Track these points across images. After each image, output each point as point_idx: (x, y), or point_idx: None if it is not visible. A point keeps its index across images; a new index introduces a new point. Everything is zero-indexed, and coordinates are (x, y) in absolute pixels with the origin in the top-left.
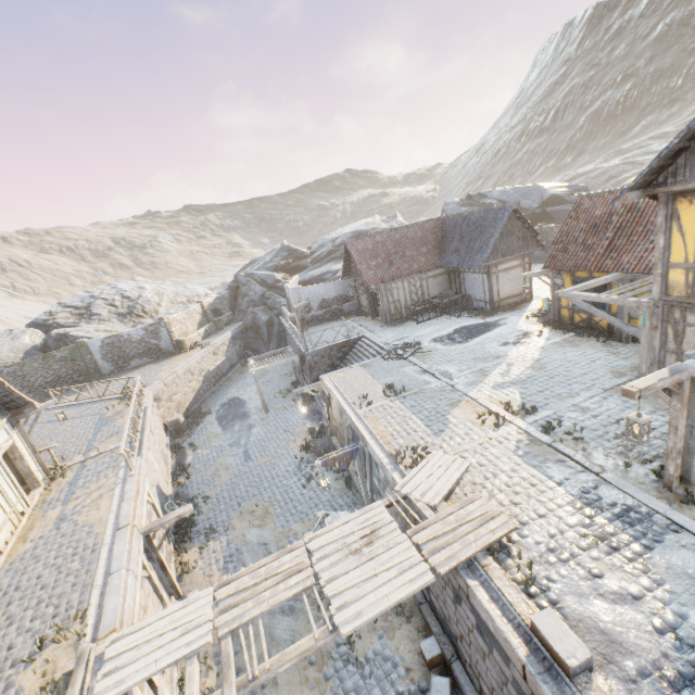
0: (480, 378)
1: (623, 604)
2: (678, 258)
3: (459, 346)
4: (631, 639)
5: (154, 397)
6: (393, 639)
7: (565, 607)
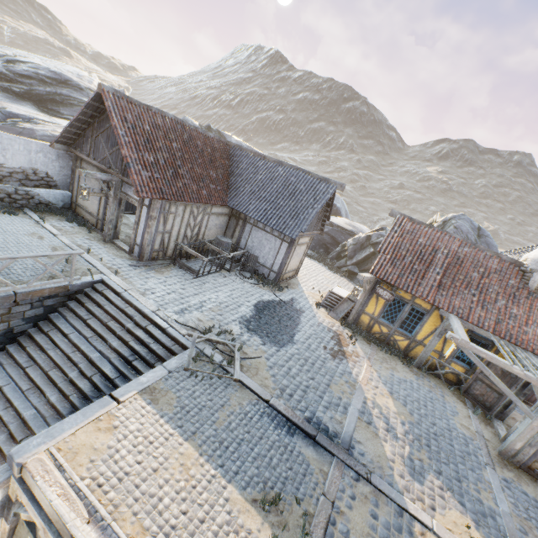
0: (378, 446)
1: None
2: None
3: (291, 351)
4: None
5: None
6: None
7: None
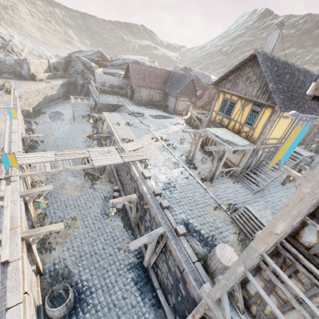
0: (158, 130)
1: (163, 174)
2: (215, 109)
3: (157, 120)
4: (161, 178)
5: (18, 95)
6: (106, 186)
7: (151, 172)
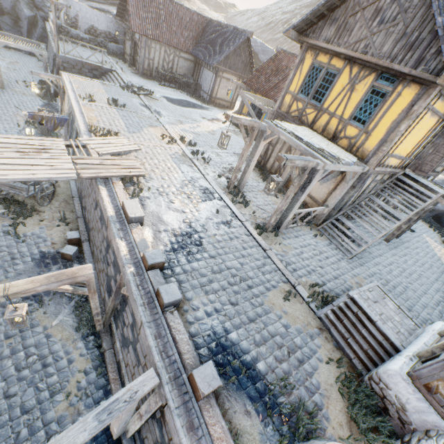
0: (177, 123)
1: (177, 212)
2: (292, 89)
3: (177, 107)
4: (170, 221)
5: None
6: (51, 230)
7: (148, 207)
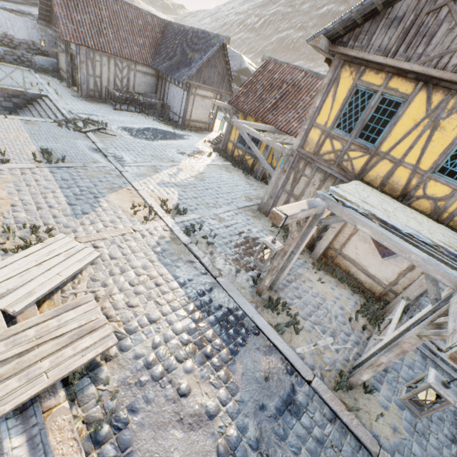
0: (151, 173)
1: (199, 428)
2: (322, 121)
3: (144, 142)
4: None
5: None
6: None
7: (136, 451)
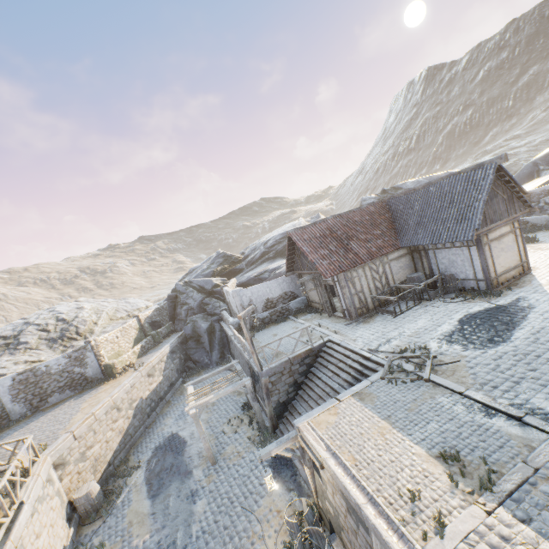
0: None
1: None
2: None
3: (502, 349)
4: None
5: (55, 464)
6: None
7: None
